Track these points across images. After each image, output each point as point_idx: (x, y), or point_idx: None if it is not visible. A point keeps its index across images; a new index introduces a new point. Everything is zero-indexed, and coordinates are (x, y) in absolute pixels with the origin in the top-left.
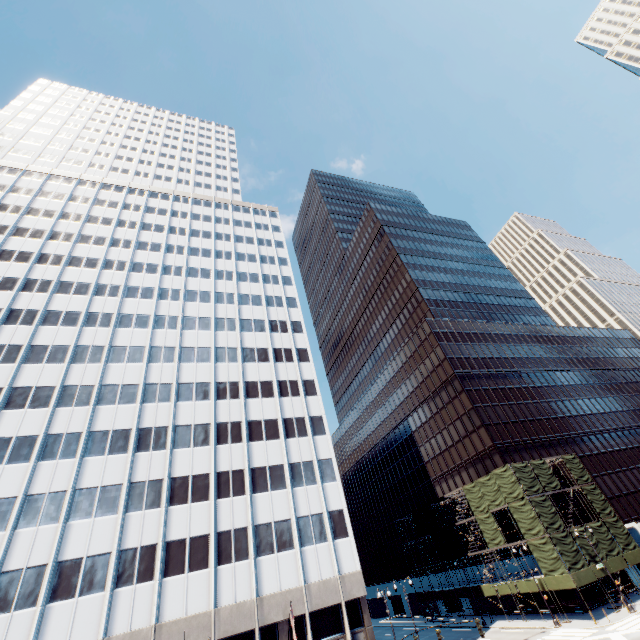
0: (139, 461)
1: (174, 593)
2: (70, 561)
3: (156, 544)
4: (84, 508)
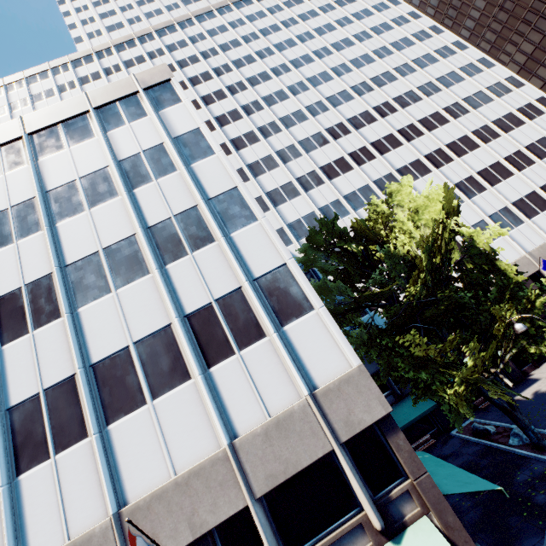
0: (444, 173)
1: (544, 224)
2: None
3: (505, 207)
4: None
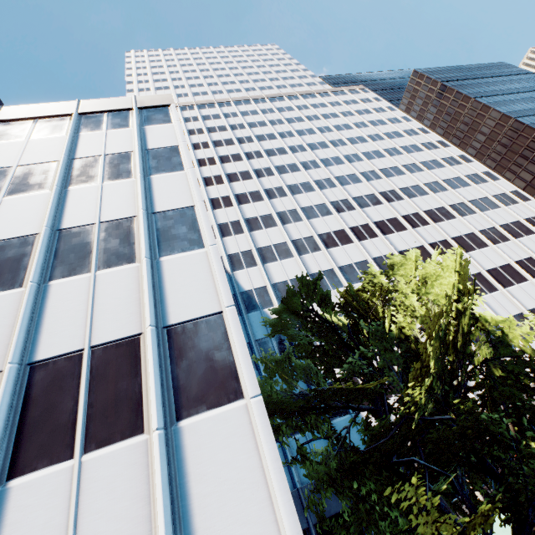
0: None
1: None
2: None
3: (521, 313)
4: None
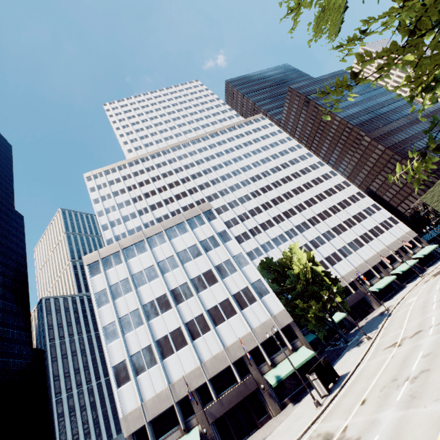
0: (317, 228)
1: (361, 254)
2: (327, 257)
3: (344, 245)
4: (316, 245)
